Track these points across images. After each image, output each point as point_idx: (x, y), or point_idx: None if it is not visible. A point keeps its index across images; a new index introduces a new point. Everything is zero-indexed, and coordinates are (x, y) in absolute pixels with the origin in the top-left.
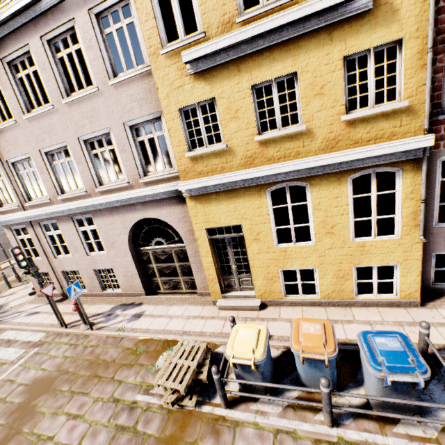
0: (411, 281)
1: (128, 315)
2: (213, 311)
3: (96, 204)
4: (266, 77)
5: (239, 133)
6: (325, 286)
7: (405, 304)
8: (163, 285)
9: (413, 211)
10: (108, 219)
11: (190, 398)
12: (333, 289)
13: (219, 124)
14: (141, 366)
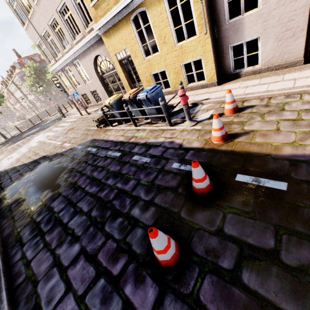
0: (210, 68)
1: None
2: None
3: (77, 52)
4: None
5: None
6: (172, 81)
7: (210, 85)
8: None
9: (200, 12)
10: (84, 60)
11: (104, 126)
12: (176, 82)
13: None
14: None
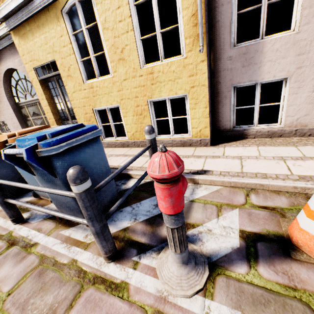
0: (200, 114)
1: None
2: None
3: None
4: None
5: None
6: (130, 126)
7: (197, 143)
8: None
9: (193, 12)
10: None
11: None
12: (136, 129)
13: None
14: None
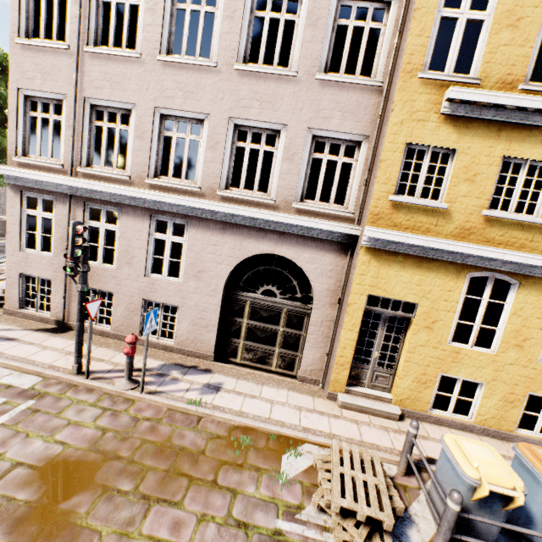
0: None
1: (196, 382)
2: (332, 407)
3: (207, 210)
4: (524, 155)
5: (467, 199)
6: (486, 409)
7: None
8: (244, 352)
9: None
10: (213, 236)
11: (370, 537)
12: (494, 414)
13: (445, 179)
14: (257, 469)
